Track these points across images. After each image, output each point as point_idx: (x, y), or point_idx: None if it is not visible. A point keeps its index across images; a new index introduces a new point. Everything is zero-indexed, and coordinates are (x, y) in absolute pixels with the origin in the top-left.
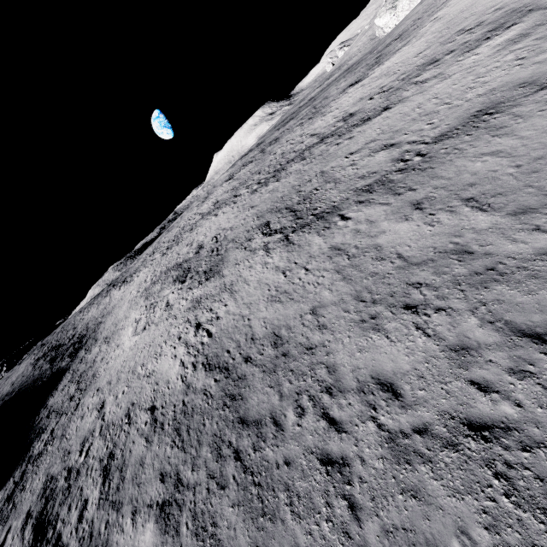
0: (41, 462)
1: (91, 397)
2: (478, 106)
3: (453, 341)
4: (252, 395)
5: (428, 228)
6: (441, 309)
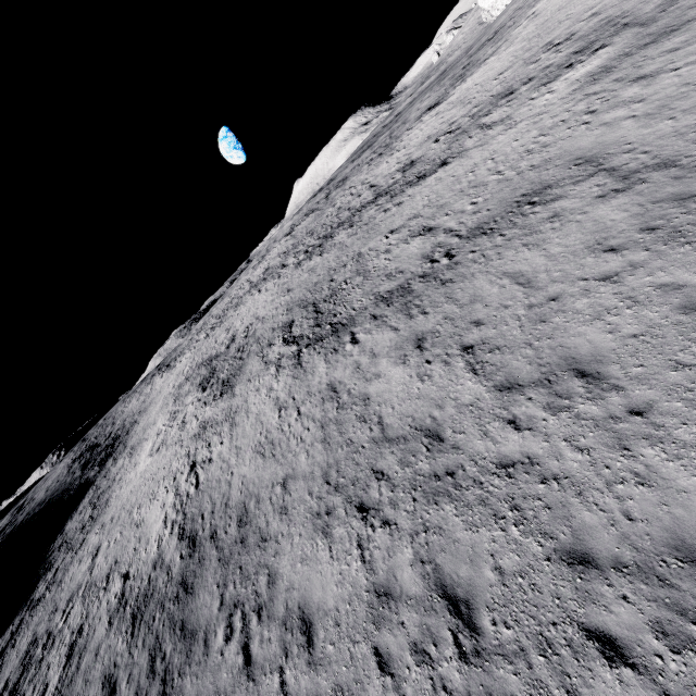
0: (36, 613)
1: (94, 535)
2: (525, 186)
3: (381, 578)
4: (201, 591)
5: (418, 384)
6: (387, 523)
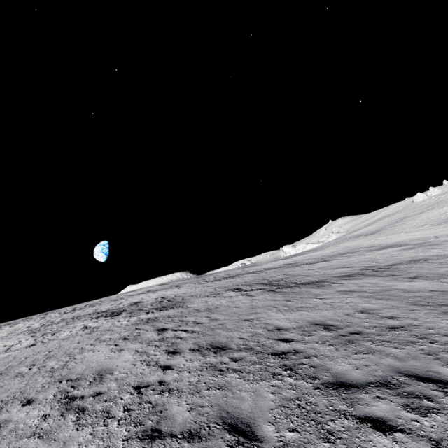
0: None
1: None
2: (409, 259)
3: None
4: (332, 361)
5: (443, 283)
6: None
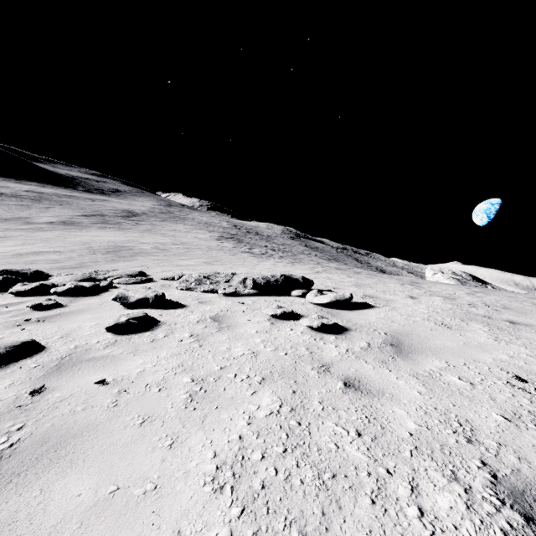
0: None
1: None
2: None
3: None
4: None
5: None
6: None
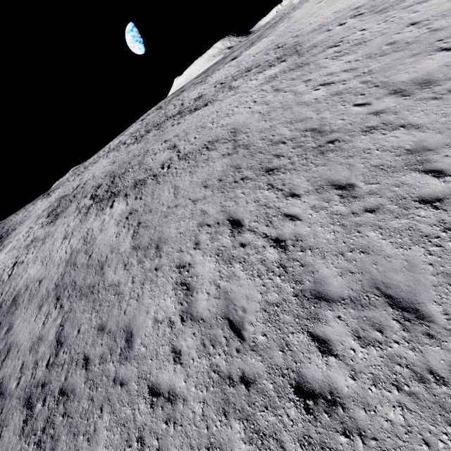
0: None
1: None
2: (213, 136)
3: (44, 332)
4: None
5: (114, 238)
6: (61, 307)
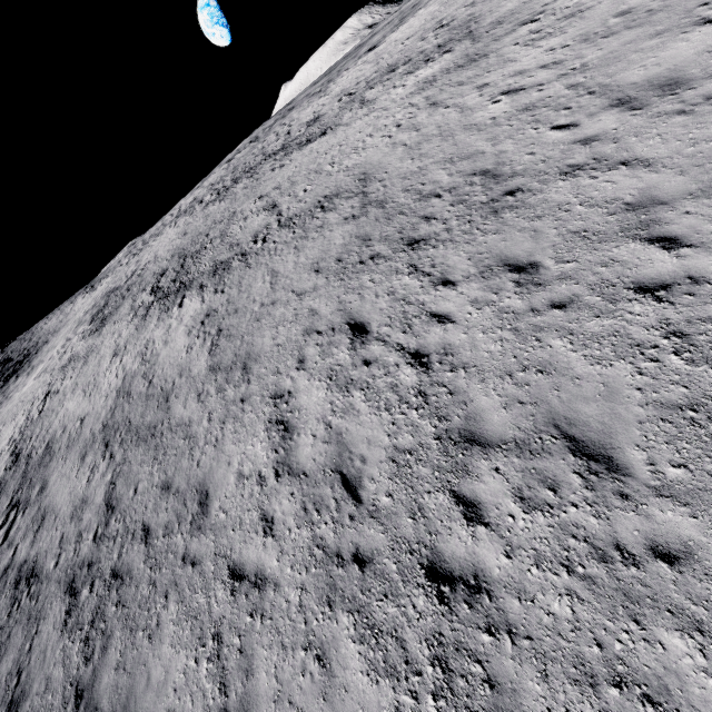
0: None
1: None
2: (331, 187)
3: (89, 492)
4: (4, 494)
5: (183, 354)
6: (112, 456)
